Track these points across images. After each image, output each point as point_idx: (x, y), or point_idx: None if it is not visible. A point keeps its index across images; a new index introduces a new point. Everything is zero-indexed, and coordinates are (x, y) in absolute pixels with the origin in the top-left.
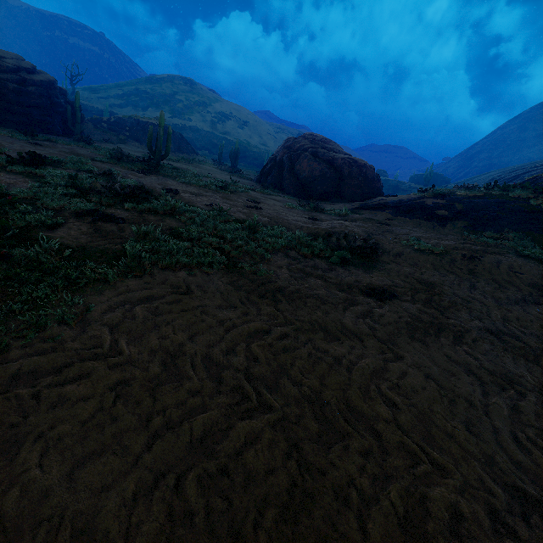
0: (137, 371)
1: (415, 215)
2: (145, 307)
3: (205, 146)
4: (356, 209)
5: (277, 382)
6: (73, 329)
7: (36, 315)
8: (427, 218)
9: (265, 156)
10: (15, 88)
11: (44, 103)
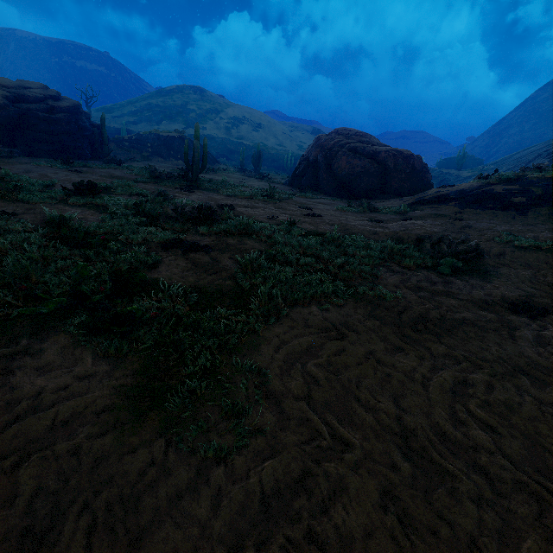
0: (388, 471)
1: (486, 205)
2: (317, 364)
3: (222, 153)
4: (412, 204)
5: (548, 465)
6: (269, 410)
7: (218, 394)
8: (501, 207)
9: (285, 157)
10: (45, 117)
11: (72, 128)
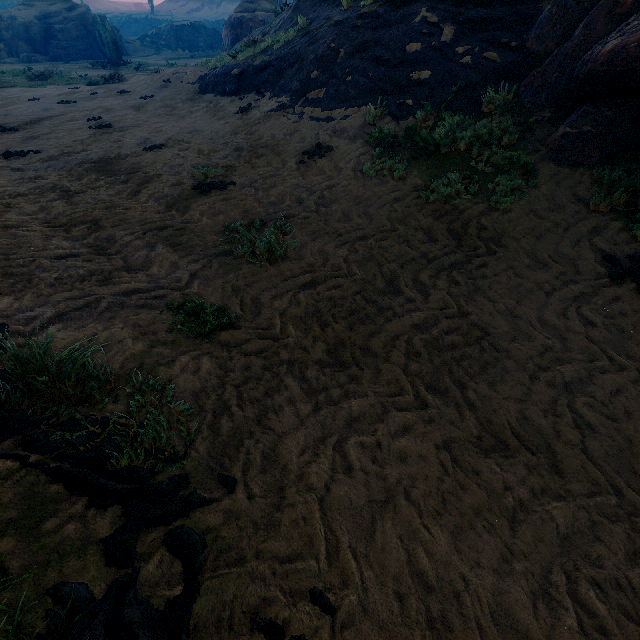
0: None
1: None
2: None
3: None
4: None
5: None
6: None
7: None
8: None
9: None
10: (60, 29)
11: (81, 34)
